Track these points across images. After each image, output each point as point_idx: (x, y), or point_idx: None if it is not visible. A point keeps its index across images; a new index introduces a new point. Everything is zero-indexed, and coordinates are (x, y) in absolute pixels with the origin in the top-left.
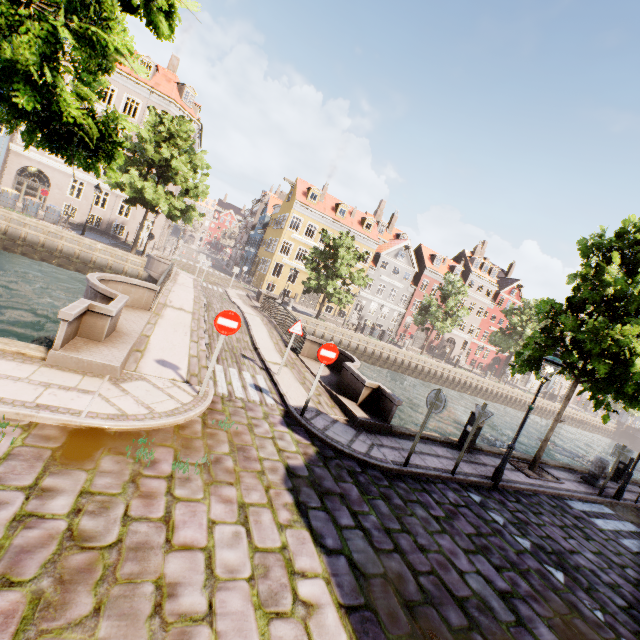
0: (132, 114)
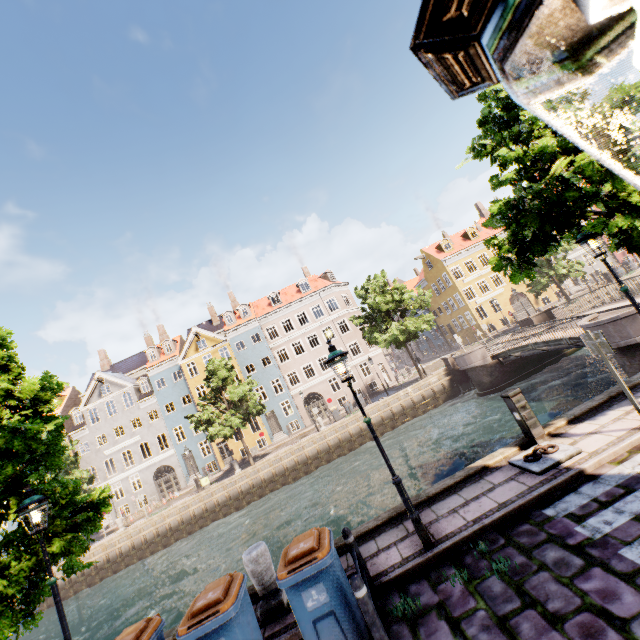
0: (307, 321)
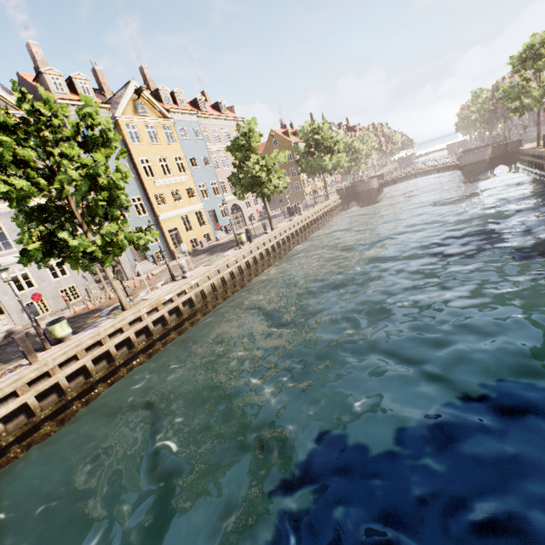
0: None
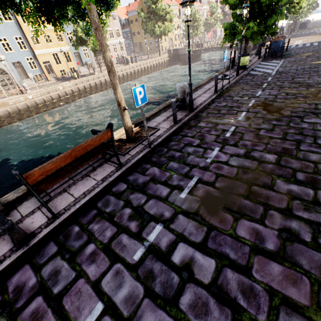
0: None
